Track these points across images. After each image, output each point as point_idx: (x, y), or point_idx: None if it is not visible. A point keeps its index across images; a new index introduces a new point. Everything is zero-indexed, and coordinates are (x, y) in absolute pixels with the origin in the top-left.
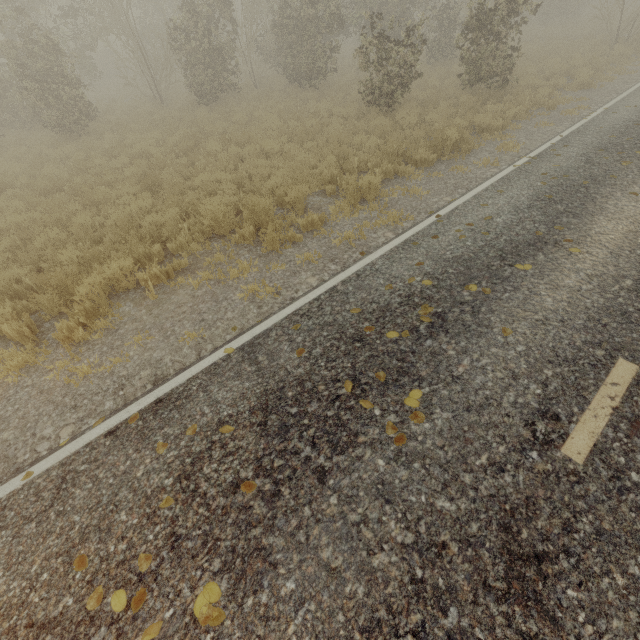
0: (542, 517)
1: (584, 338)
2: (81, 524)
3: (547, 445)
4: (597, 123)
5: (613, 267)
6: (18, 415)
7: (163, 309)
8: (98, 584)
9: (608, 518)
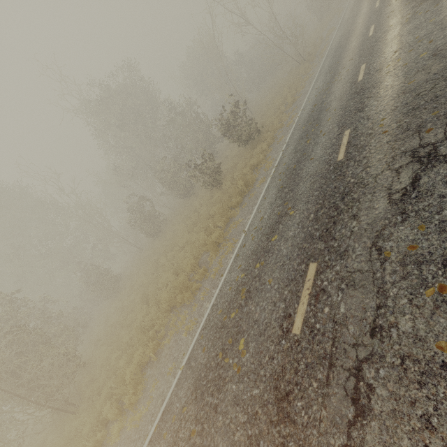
0: (287, 373)
1: (297, 262)
2: None
3: (287, 333)
4: (298, 123)
5: (306, 211)
6: None
7: (160, 363)
8: None
9: (309, 355)
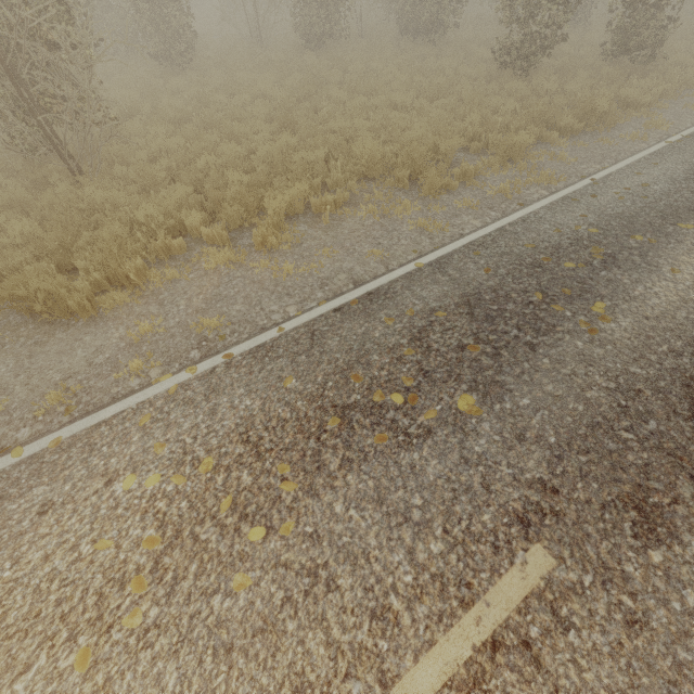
0: None
1: None
2: (343, 359)
3: None
4: None
5: None
6: (241, 295)
7: (338, 232)
8: (375, 390)
9: None
